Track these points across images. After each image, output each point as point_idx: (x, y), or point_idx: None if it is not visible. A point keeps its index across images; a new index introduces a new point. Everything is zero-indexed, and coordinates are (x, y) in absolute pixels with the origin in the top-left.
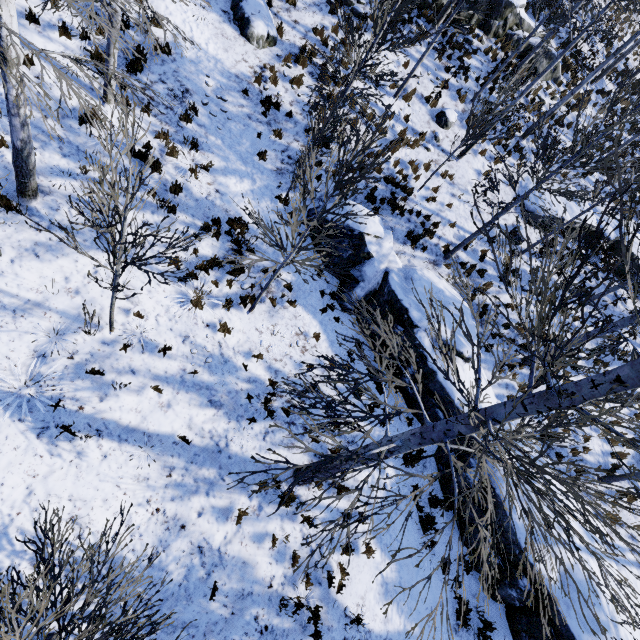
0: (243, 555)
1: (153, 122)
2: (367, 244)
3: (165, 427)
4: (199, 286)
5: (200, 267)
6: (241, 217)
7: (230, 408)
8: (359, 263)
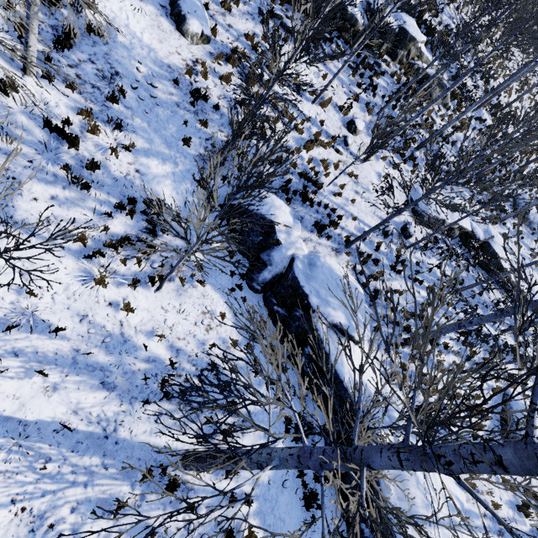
0: None
1: (77, 99)
2: (277, 232)
3: (46, 414)
4: (106, 264)
5: (109, 245)
6: (158, 198)
7: (124, 389)
8: (269, 248)
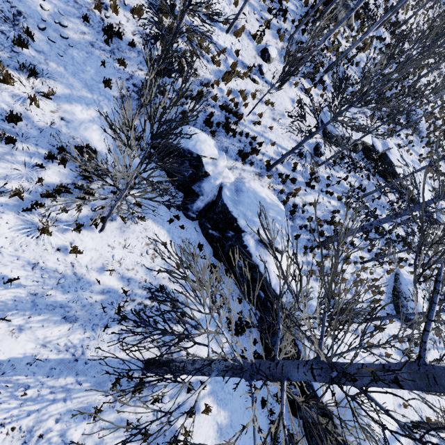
0: (100, 444)
1: None
2: (204, 165)
3: (17, 352)
4: (47, 213)
5: (46, 195)
6: (88, 144)
7: (85, 320)
8: (199, 180)
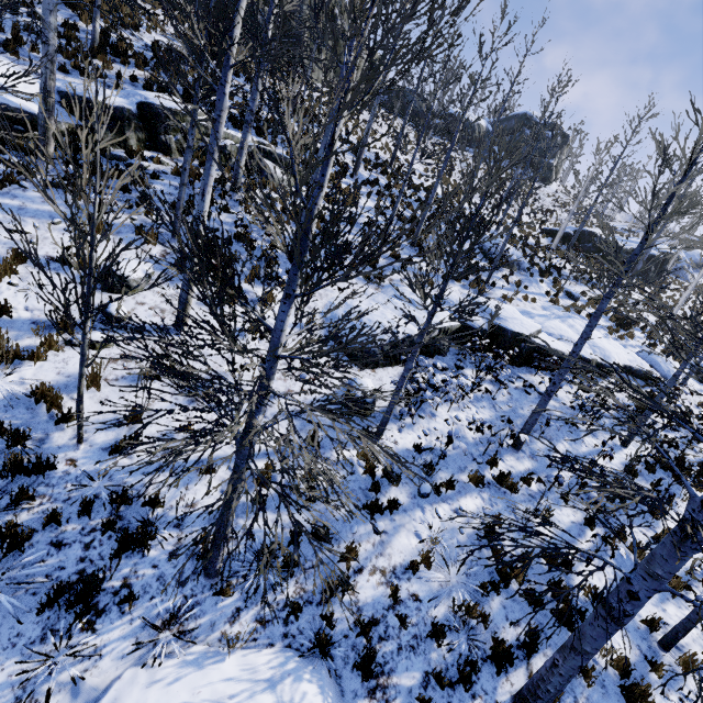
0: None
1: None
2: None
3: None
4: None
5: None
6: None
7: None
8: None
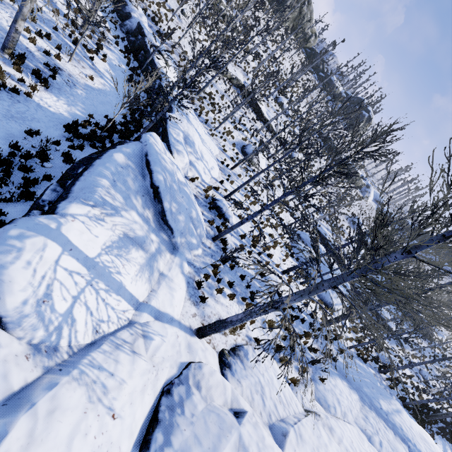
0: (53, 19)
1: None
2: (134, 10)
3: None
4: None
5: None
6: None
7: (60, 0)
8: (131, 18)
